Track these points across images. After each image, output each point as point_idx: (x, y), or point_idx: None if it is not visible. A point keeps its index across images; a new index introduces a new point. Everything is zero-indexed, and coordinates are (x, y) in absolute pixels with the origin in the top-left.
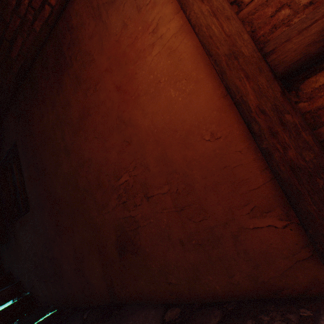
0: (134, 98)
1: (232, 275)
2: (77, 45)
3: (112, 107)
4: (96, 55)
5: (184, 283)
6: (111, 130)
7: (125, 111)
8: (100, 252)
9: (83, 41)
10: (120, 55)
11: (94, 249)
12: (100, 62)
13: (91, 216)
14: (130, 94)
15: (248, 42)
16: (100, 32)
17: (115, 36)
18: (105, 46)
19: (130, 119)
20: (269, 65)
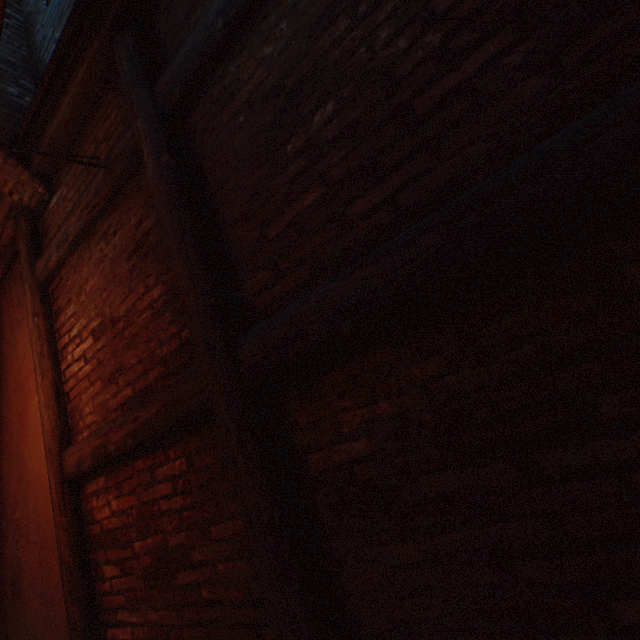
0: (27, 434)
1: (59, 634)
2: (0, 343)
3: (16, 431)
4: (10, 367)
5: (41, 636)
6: (14, 457)
7: (22, 443)
8: (3, 589)
9: (4, 343)
10: (22, 382)
11: (0, 584)
12: (12, 377)
13: (0, 545)
14: (25, 428)
15: (55, 444)
16: (13, 345)
17: (20, 359)
18: (15, 362)
19: (24, 454)
20: (64, 468)
